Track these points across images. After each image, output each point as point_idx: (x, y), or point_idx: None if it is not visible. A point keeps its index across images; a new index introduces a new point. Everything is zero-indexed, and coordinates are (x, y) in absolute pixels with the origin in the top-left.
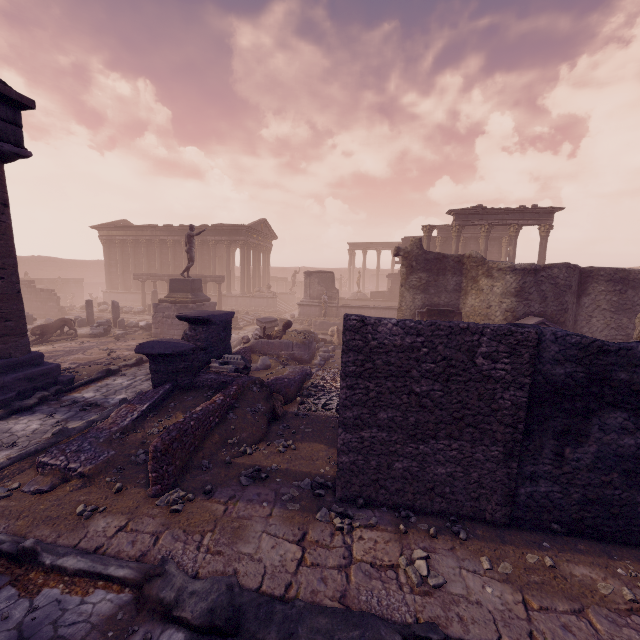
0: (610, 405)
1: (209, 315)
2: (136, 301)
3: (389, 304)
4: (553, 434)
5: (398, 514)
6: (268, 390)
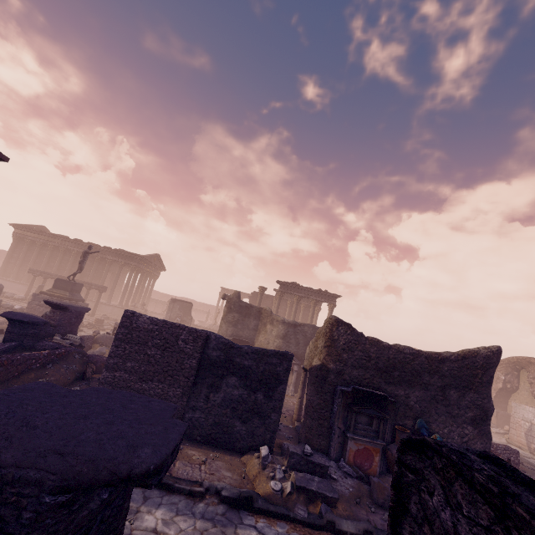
0: (231, 373)
1: (69, 305)
2: (21, 291)
3: None
4: (207, 386)
5: None
6: (87, 359)
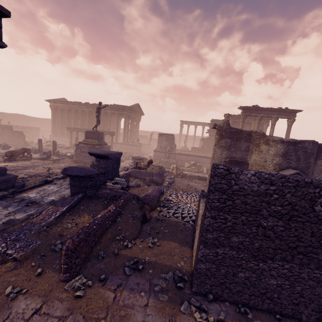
0: None
1: (108, 153)
2: (67, 142)
3: (201, 154)
4: None
5: (238, 310)
6: (141, 203)
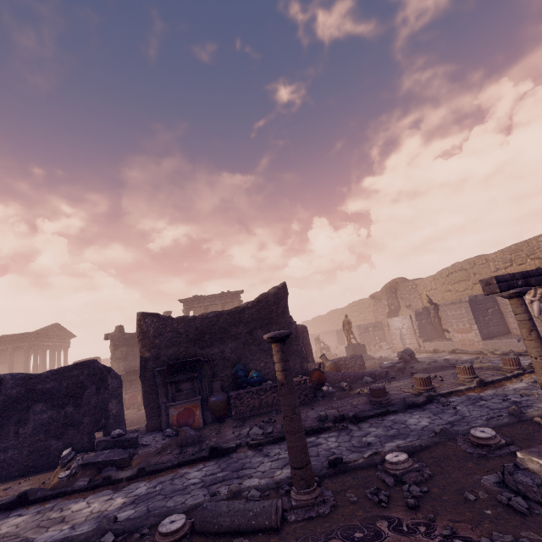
0: (36, 401)
1: None
2: None
3: None
4: (14, 423)
5: None
6: None
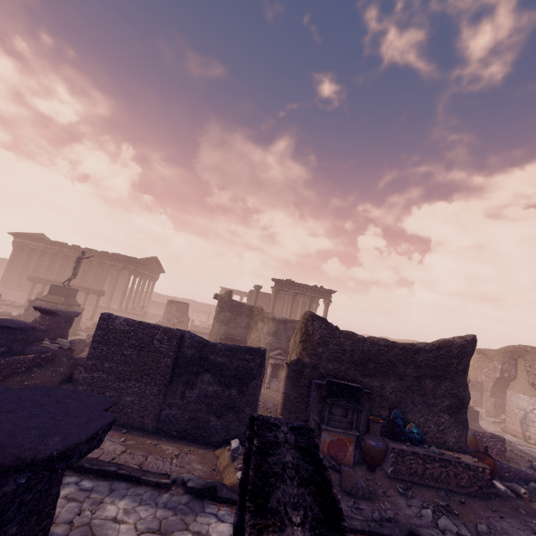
0: (206, 370)
1: (58, 310)
2: (23, 298)
3: None
4: (183, 383)
5: None
6: (74, 362)
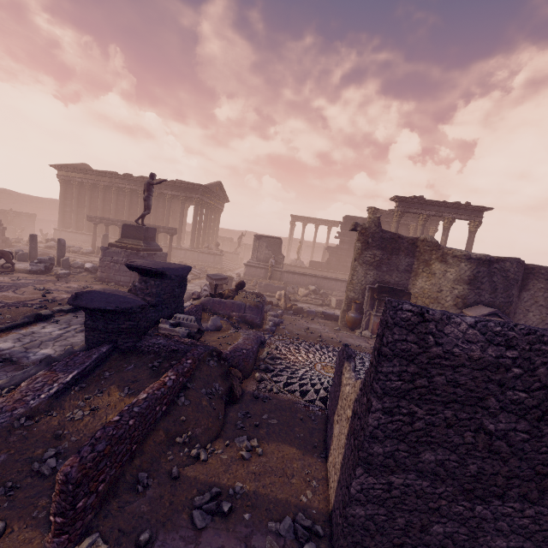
0: None
1: (164, 267)
2: (86, 242)
3: (325, 274)
4: None
5: None
6: (226, 364)
